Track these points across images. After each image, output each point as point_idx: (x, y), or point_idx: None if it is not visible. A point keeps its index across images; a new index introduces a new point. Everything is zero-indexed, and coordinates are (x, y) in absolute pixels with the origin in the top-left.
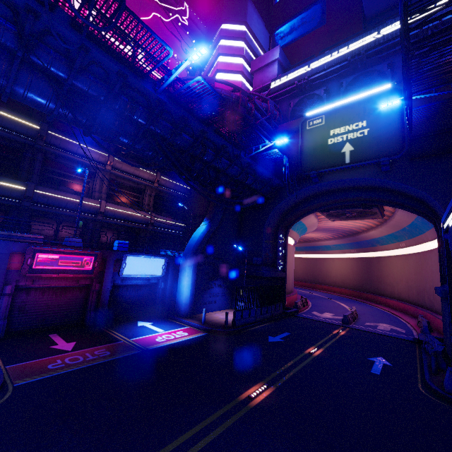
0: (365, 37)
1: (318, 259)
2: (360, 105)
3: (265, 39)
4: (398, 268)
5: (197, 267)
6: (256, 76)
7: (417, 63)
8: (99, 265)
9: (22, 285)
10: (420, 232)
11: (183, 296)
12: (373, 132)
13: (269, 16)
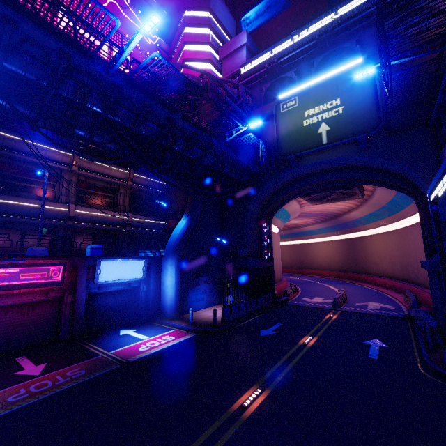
0: (331, 13)
1: (303, 245)
2: (332, 83)
3: (231, 25)
4: (381, 246)
5: (180, 265)
6: (225, 63)
7: (392, 22)
8: (69, 275)
9: None
10: (400, 208)
11: (168, 297)
12: (348, 109)
13: (234, 4)
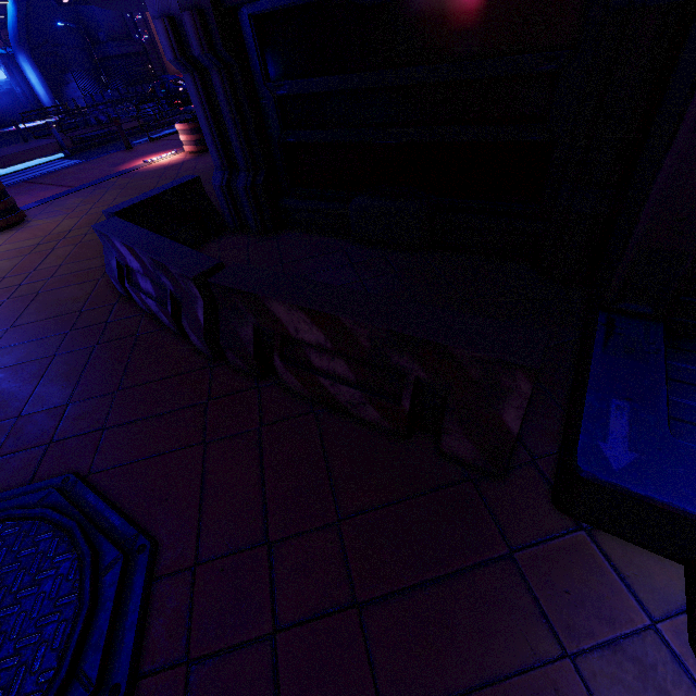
0: None
1: None
2: None
3: None
4: None
5: (36, 61)
6: None
7: None
8: None
9: None
10: None
11: (41, 95)
12: None
13: None
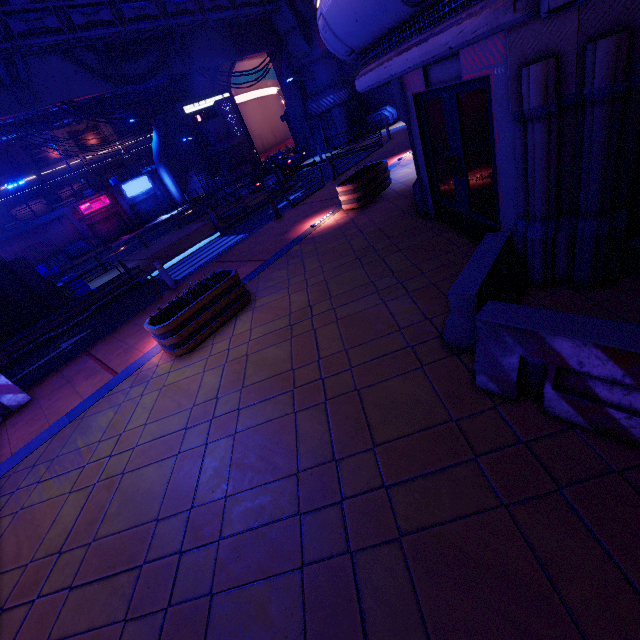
0: None
1: None
2: None
3: None
4: None
5: (170, 170)
6: None
7: None
8: (112, 199)
9: (89, 224)
10: None
11: (174, 193)
12: None
13: None
